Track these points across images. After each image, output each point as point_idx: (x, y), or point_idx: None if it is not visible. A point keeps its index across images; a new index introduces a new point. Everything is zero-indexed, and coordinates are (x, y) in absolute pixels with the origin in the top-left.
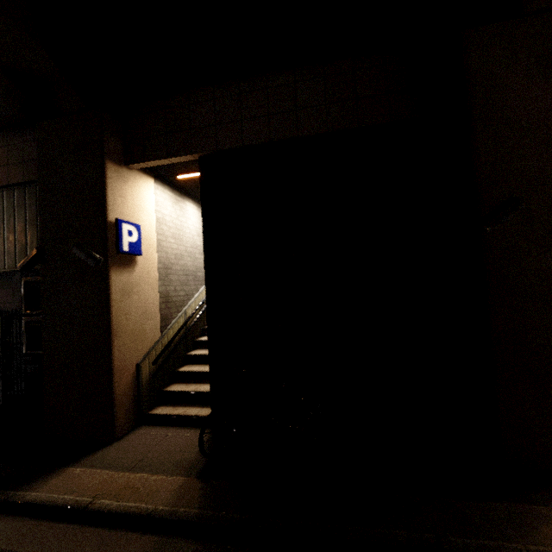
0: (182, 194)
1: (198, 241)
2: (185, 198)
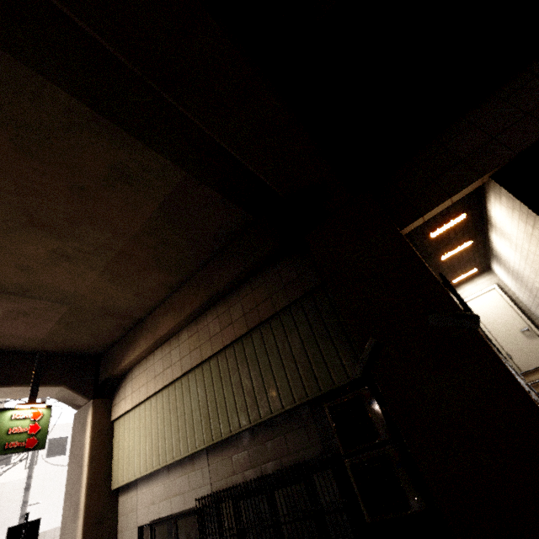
0: None
1: None
2: None
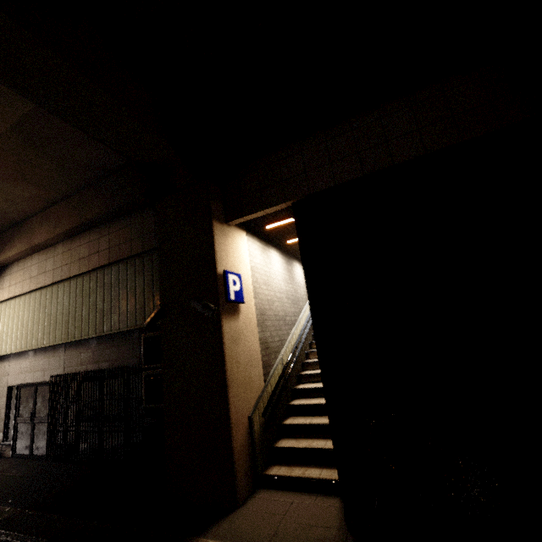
0: (267, 243)
1: (283, 285)
2: (269, 247)
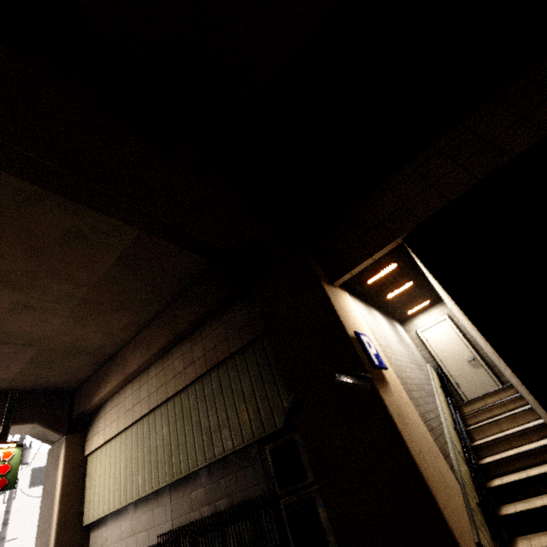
0: (366, 304)
1: (400, 348)
2: (370, 308)
